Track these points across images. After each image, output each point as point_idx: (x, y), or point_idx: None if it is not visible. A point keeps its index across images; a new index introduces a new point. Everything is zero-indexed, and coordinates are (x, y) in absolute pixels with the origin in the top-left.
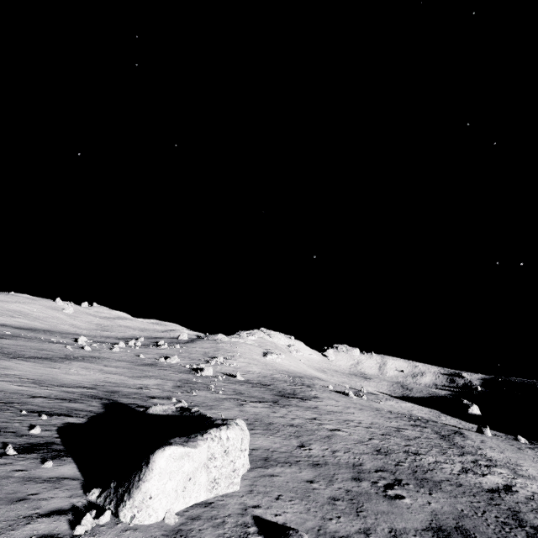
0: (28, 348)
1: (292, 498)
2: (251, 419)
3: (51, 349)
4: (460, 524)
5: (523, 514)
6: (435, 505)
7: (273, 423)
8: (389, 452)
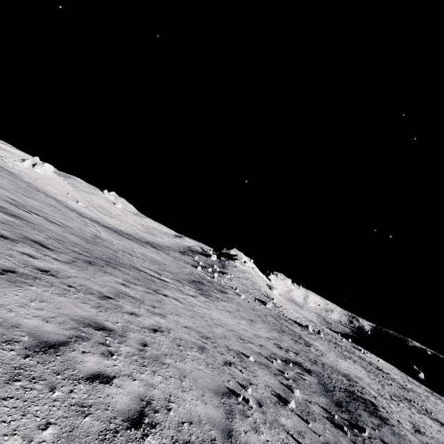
0: (262, 314)
1: None
2: None
3: (254, 307)
4: None
5: None
6: None
7: None
8: None
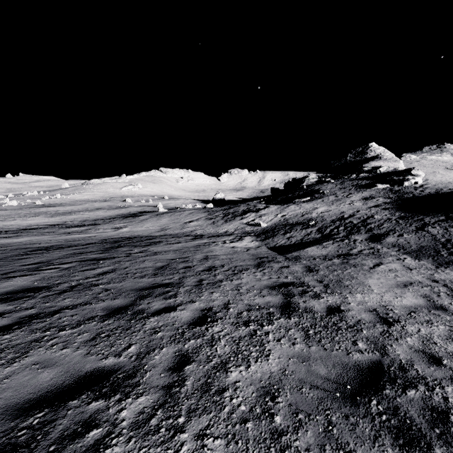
0: None
1: None
2: None
3: None
4: None
5: None
6: None
7: None
8: None
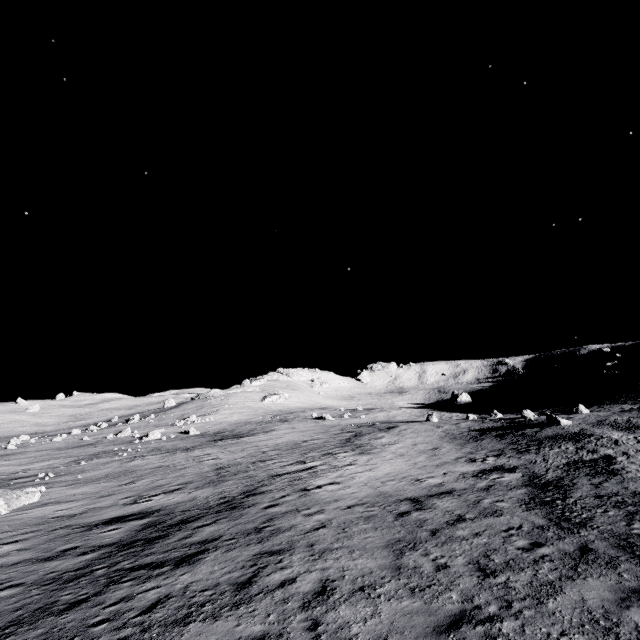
0: None
1: (1, 525)
2: (116, 472)
3: None
4: (163, 508)
5: (266, 486)
6: (175, 499)
7: (138, 470)
8: (231, 466)
